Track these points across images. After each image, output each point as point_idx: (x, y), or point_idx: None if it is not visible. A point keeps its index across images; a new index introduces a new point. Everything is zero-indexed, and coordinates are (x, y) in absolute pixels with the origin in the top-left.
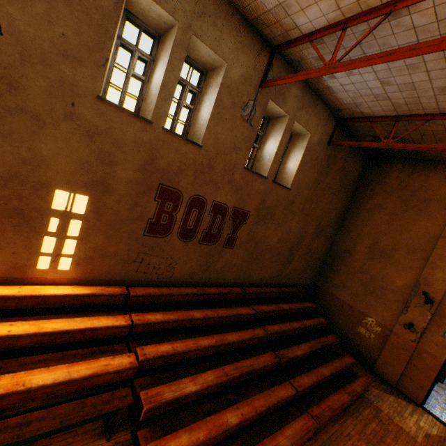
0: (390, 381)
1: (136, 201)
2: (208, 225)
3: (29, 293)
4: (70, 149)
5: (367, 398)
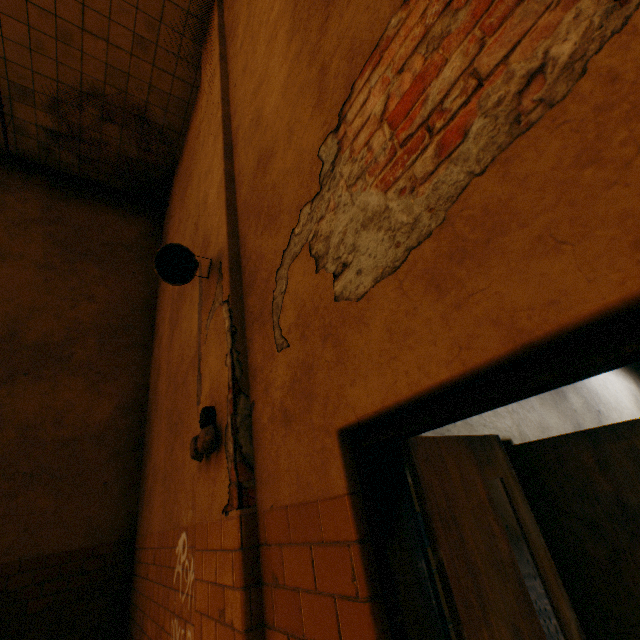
0: None
1: None
2: None
3: None
4: None
5: None
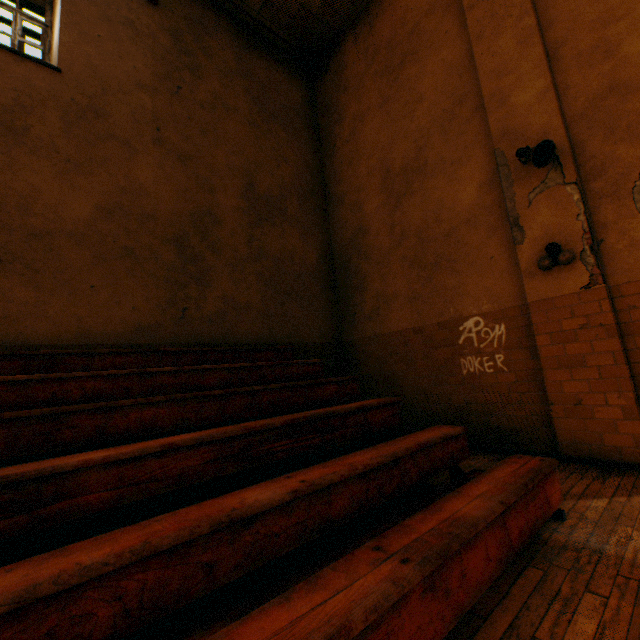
0: (629, 454)
1: None
2: None
3: None
4: None
5: (570, 546)
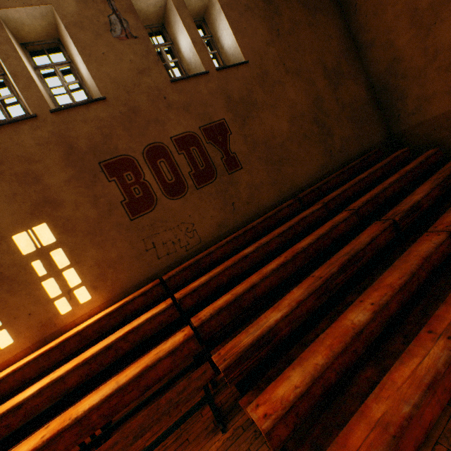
0: None
1: (93, 195)
2: (190, 165)
3: (64, 338)
4: None
5: None
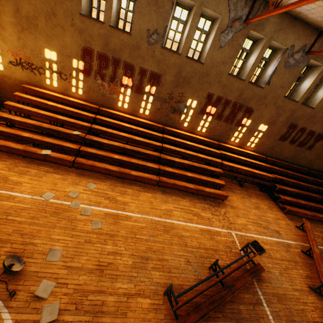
0: None
1: (280, 128)
2: (303, 139)
3: (245, 151)
4: (269, 112)
5: None
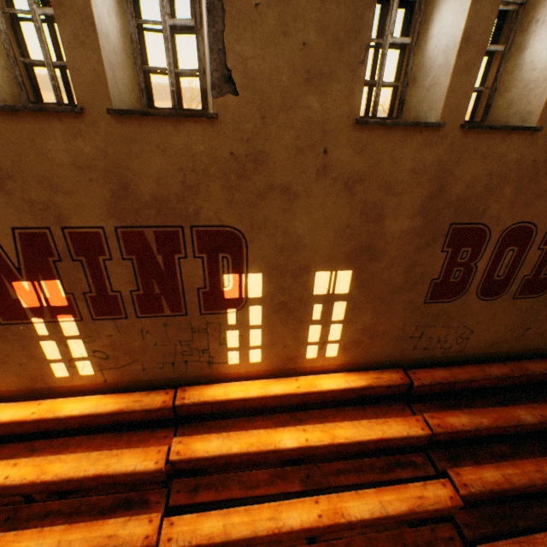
0: None
1: (414, 260)
2: (534, 267)
3: (307, 388)
4: (326, 216)
5: None
